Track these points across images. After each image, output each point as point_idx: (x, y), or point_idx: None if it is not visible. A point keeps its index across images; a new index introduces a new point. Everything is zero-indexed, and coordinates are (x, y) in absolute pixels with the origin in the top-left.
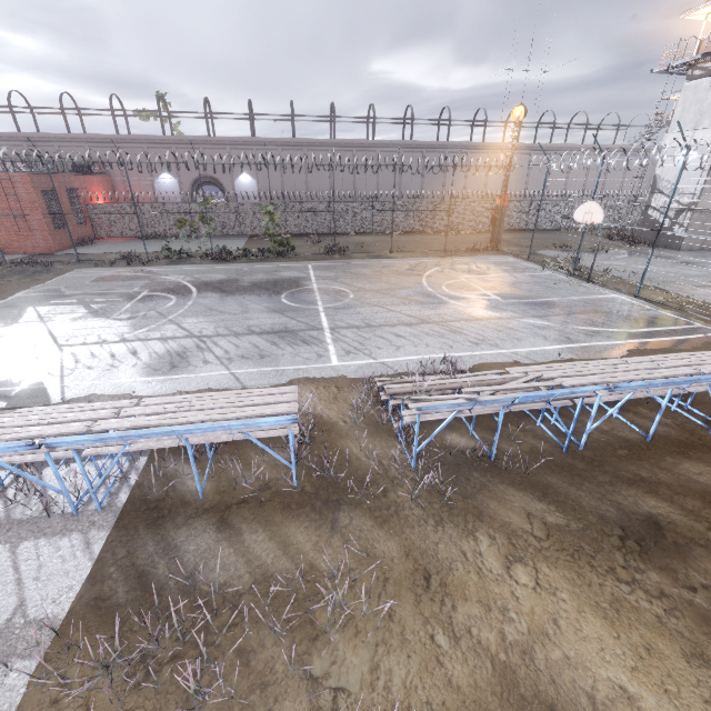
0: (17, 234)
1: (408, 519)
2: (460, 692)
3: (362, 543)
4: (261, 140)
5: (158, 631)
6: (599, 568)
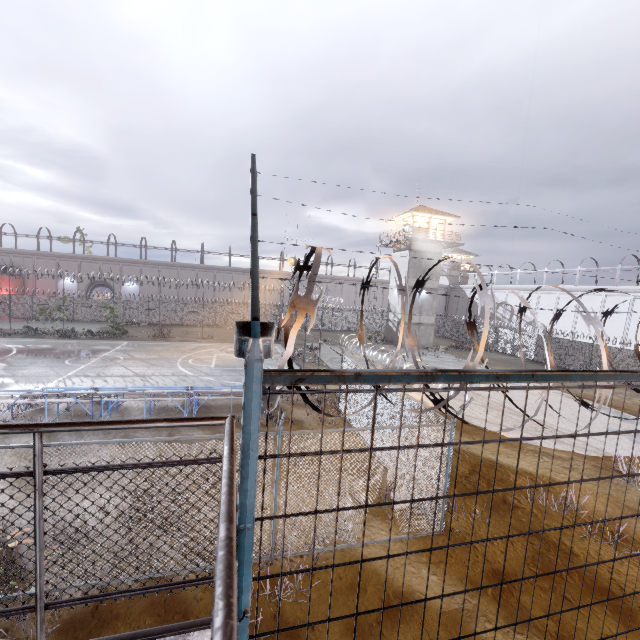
0: None
1: None
2: None
3: None
4: (147, 261)
5: None
6: (24, 455)
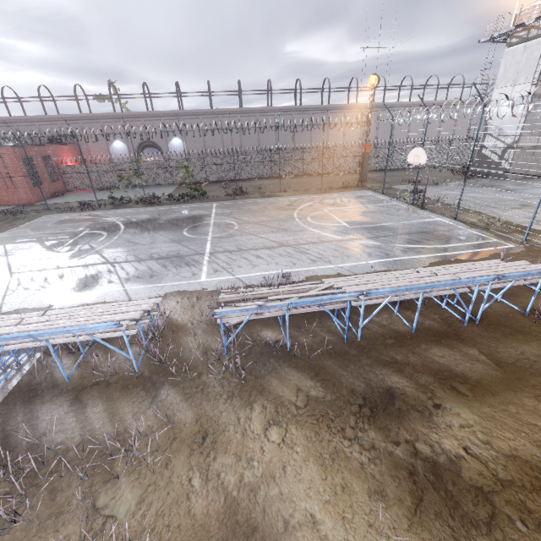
0: (6, 191)
1: (208, 394)
2: (194, 518)
3: (168, 413)
4: (186, 112)
5: (2, 476)
6: (334, 428)
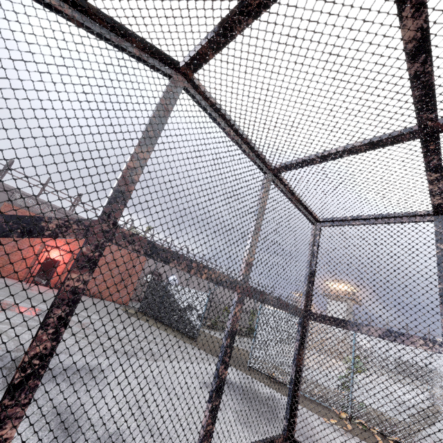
0: (114, 287)
1: None
2: None
3: None
4: None
5: None
6: None
